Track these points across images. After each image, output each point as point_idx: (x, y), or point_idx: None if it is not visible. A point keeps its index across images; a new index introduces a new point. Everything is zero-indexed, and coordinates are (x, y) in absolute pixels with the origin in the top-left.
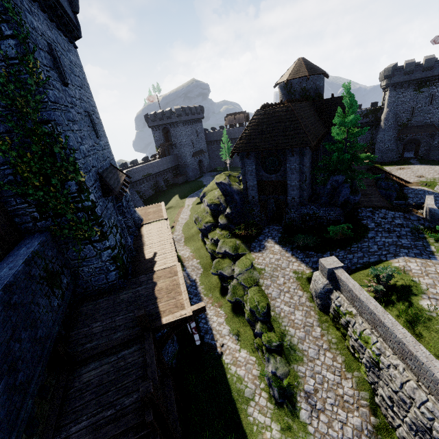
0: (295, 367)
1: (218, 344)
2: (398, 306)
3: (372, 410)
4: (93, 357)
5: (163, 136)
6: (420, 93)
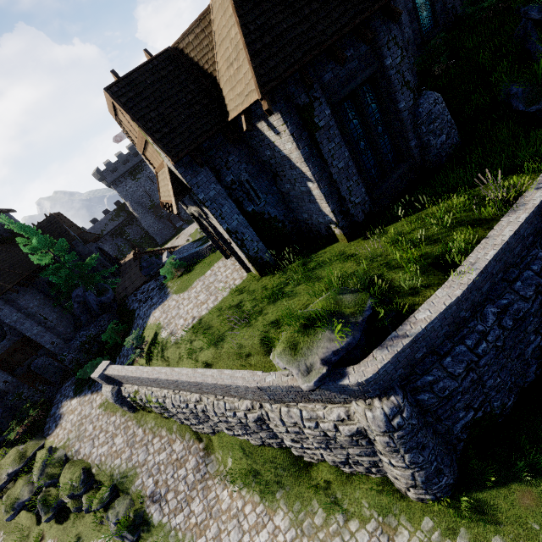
0: (133, 489)
1: None
2: (155, 352)
3: (197, 440)
4: None
5: None
6: (139, 180)
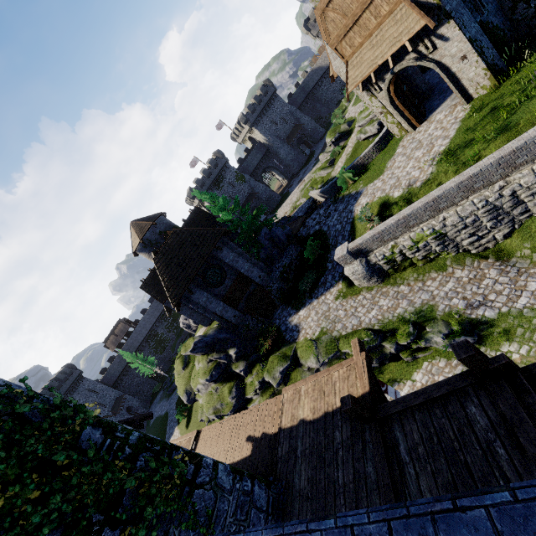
0: (439, 313)
1: None
2: (394, 211)
3: (482, 259)
4: None
5: None
6: (222, 188)
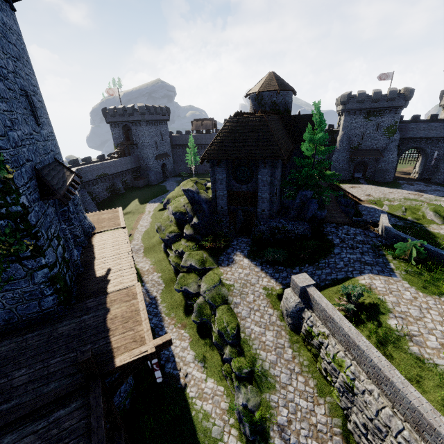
0: (267, 396)
1: (181, 374)
2: (368, 325)
3: (345, 438)
4: (10, 424)
5: (123, 134)
6: (368, 121)
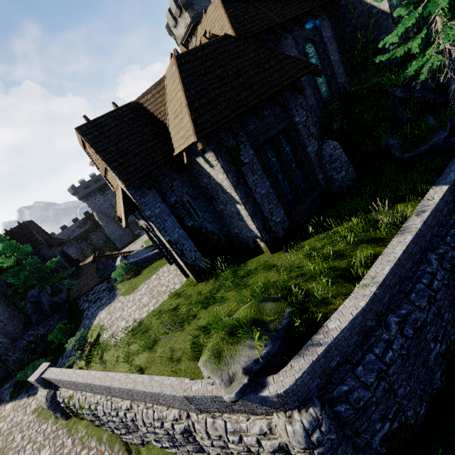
0: None
1: None
2: (95, 353)
3: (126, 452)
4: None
5: None
6: (107, 195)
